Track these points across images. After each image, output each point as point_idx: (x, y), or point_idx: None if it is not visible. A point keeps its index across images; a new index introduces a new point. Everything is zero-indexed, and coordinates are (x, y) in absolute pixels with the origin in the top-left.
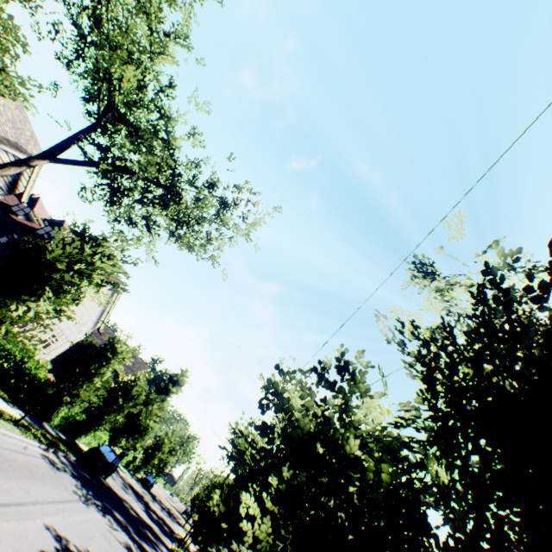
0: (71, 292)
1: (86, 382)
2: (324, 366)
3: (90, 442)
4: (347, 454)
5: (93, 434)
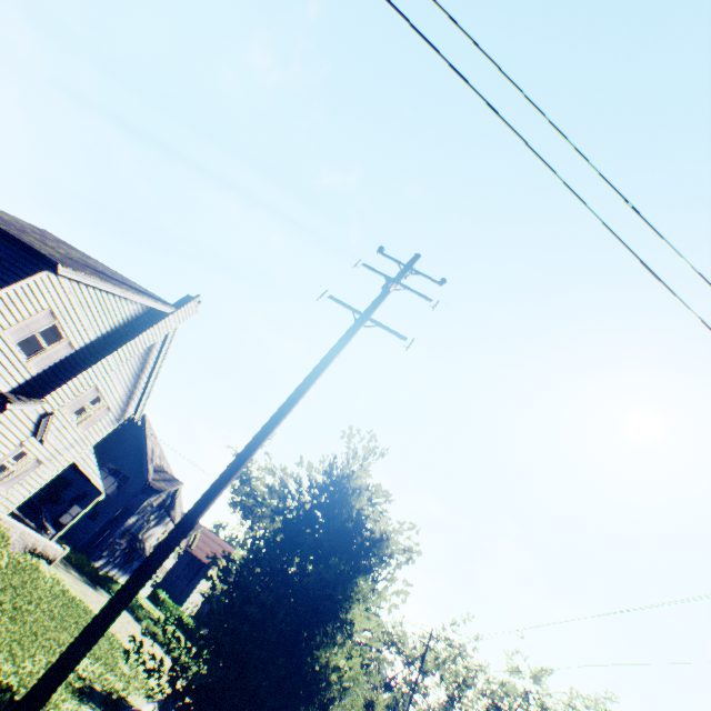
0: None
1: None
2: None
3: None
4: None
5: None
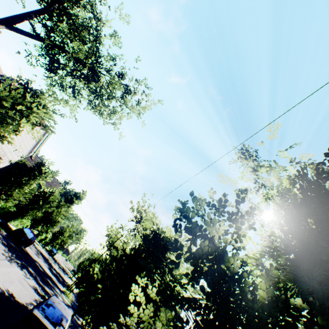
0: (12, 124)
1: (18, 188)
2: (226, 199)
3: (18, 225)
4: (231, 271)
5: (20, 220)
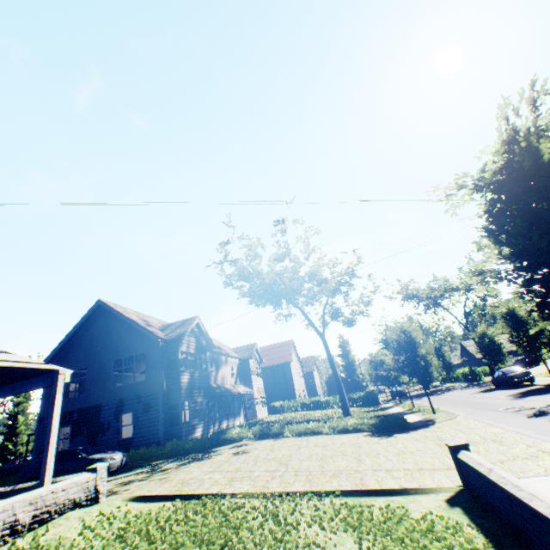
0: None
1: None
2: None
3: None
4: None
5: None
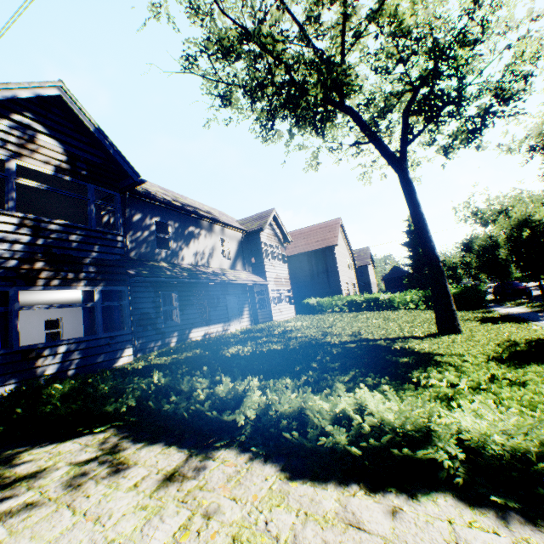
0: None
1: None
2: None
3: None
4: None
5: None
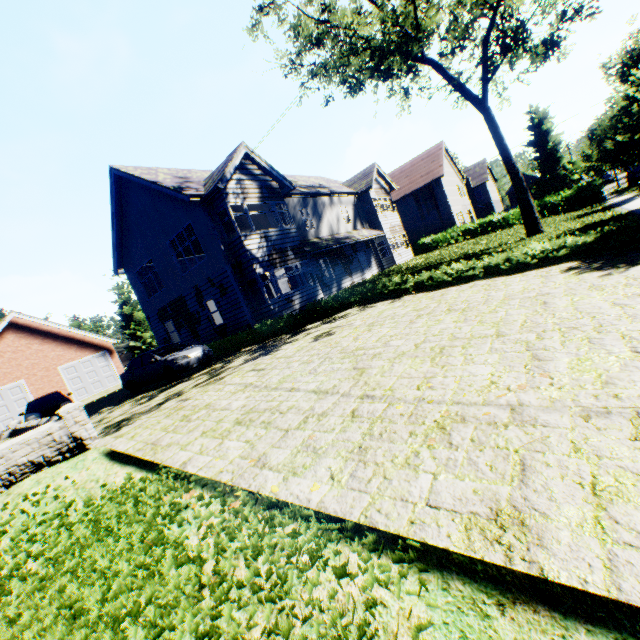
0: None
1: None
2: None
3: None
4: None
5: None
